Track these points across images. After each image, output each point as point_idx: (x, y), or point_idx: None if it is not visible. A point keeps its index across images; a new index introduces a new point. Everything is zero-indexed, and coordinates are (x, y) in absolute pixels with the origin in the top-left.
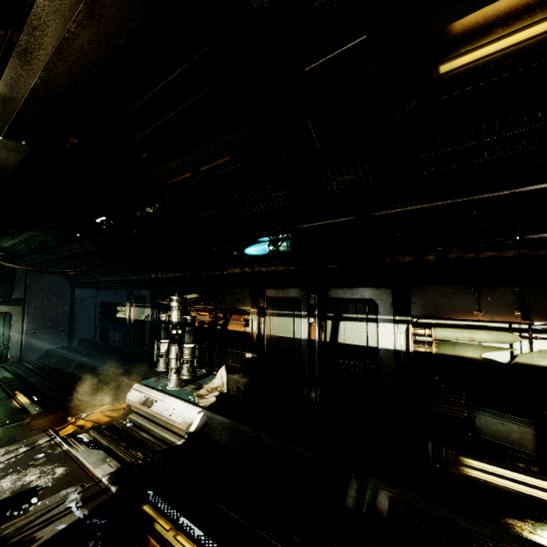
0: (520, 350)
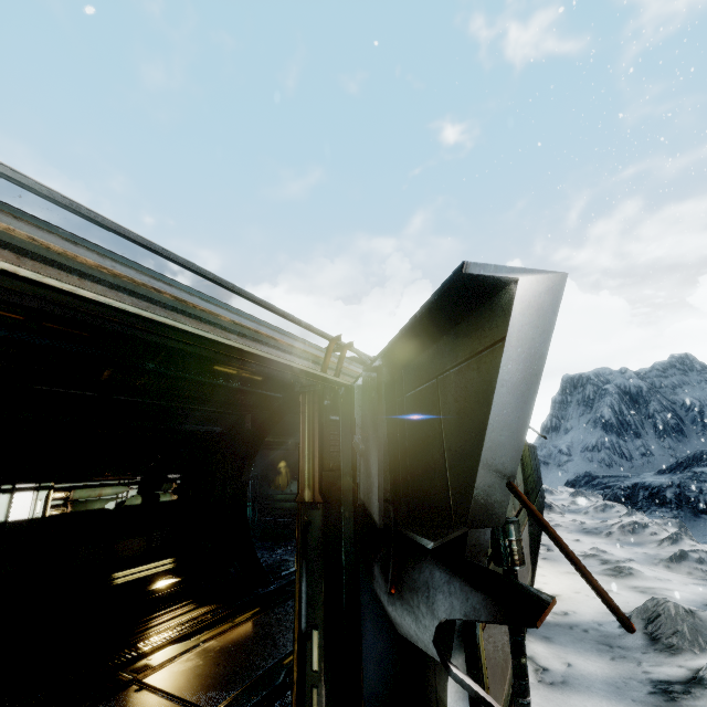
0: (123, 498)
